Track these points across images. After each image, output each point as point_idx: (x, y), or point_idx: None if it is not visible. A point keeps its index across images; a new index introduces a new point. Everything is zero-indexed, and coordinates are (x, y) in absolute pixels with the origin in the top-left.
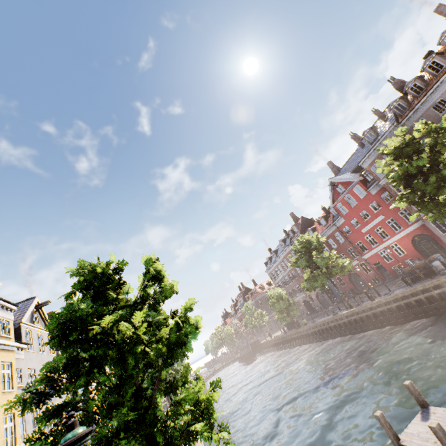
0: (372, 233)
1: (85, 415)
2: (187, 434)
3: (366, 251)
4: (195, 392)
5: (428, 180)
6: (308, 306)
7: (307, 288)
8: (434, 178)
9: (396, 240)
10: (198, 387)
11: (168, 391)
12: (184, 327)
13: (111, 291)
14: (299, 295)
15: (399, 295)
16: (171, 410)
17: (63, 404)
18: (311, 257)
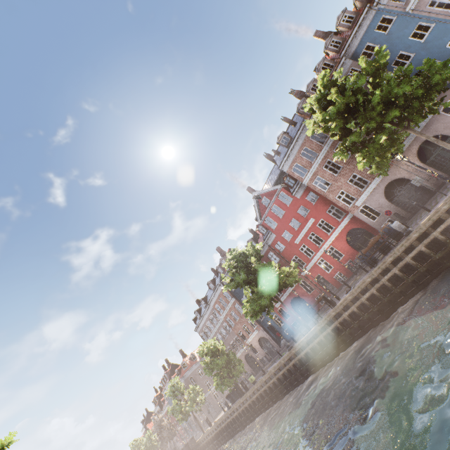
0: (306, 242)
1: None
2: None
3: (304, 266)
4: None
5: (371, 103)
6: (252, 363)
7: (251, 314)
8: (378, 96)
9: (331, 242)
10: None
11: None
12: None
13: None
14: (239, 349)
15: (367, 280)
16: None
17: None
18: (249, 270)
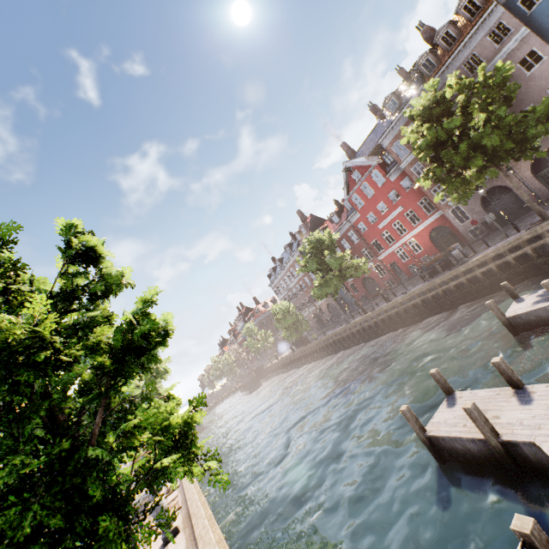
0: (389, 229)
1: None
2: (153, 476)
3: (382, 251)
4: (159, 413)
5: (458, 148)
6: (318, 321)
7: (318, 295)
8: (465, 145)
9: (414, 235)
10: (169, 408)
11: (120, 423)
12: (139, 325)
13: None
14: (308, 309)
15: (417, 291)
16: (117, 445)
17: None
18: (322, 259)
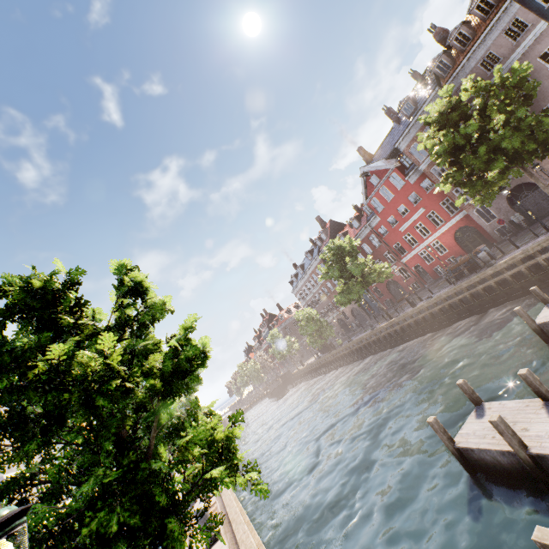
0: (411, 232)
1: (48, 489)
2: (202, 484)
3: (405, 254)
4: (207, 430)
5: (477, 152)
6: (343, 326)
7: (341, 302)
8: (484, 148)
9: (437, 236)
10: (212, 424)
11: (171, 437)
12: (184, 351)
13: (66, 315)
14: (332, 314)
15: (443, 296)
16: (174, 458)
17: (8, 481)
18: (344, 265)
